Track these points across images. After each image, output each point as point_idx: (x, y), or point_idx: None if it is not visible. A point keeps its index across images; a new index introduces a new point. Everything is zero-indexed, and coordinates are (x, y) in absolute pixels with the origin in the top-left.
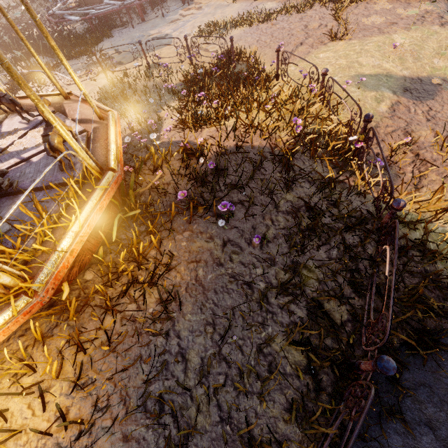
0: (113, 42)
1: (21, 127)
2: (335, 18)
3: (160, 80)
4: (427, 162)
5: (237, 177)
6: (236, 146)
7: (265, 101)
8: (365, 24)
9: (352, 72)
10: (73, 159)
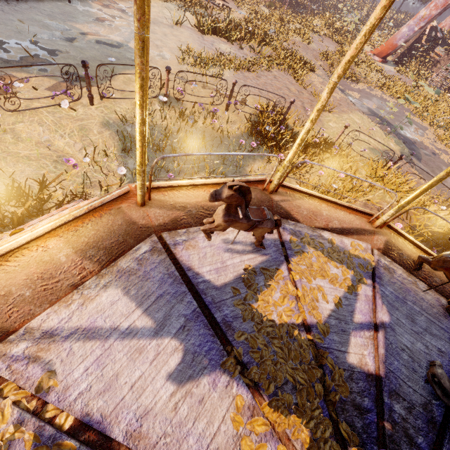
0: None
1: (252, 261)
2: (304, 88)
3: (203, 126)
4: (447, 214)
5: (437, 253)
6: (421, 227)
7: (381, 178)
8: None
9: (365, 145)
10: (427, 296)
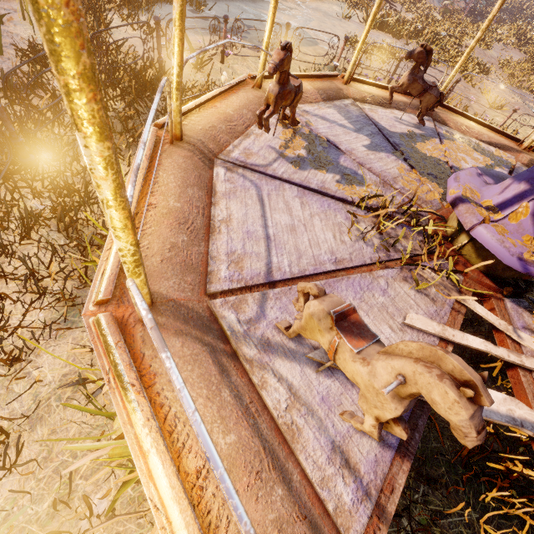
0: (212, 1)
1: (414, 130)
2: (472, 85)
3: None
4: None
5: None
6: None
7: None
8: (496, 99)
9: None
10: None
